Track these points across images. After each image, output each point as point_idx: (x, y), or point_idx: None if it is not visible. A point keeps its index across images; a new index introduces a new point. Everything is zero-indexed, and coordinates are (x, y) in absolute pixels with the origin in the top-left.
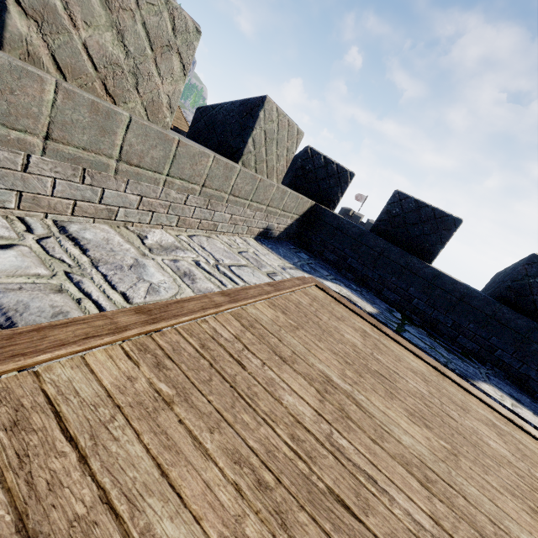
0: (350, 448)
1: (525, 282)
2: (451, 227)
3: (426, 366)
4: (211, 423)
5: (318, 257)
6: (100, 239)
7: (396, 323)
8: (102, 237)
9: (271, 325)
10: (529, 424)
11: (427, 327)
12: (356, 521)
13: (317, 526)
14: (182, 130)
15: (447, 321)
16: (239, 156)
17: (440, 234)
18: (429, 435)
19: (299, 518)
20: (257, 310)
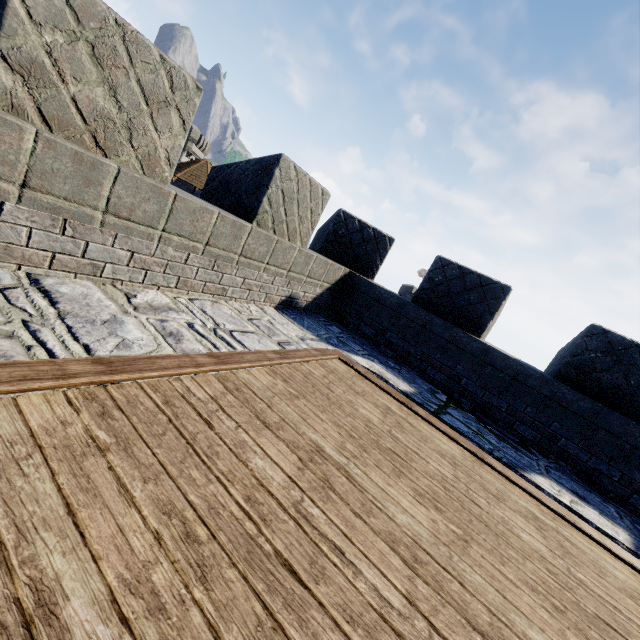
0: (322, 518)
1: (586, 357)
2: (500, 295)
3: (462, 450)
4: (148, 474)
5: (353, 332)
6: (77, 293)
7: (436, 404)
8: (80, 292)
9: (263, 391)
10: (590, 525)
11: (479, 412)
12: (300, 587)
13: (246, 585)
14: None
15: (501, 405)
16: (254, 216)
17: (488, 303)
18: (438, 517)
19: (226, 574)
20: (251, 375)
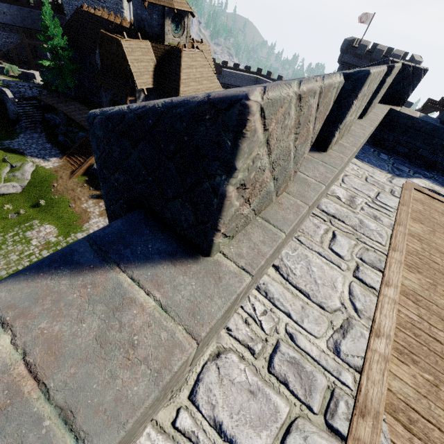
0: None
1: None
2: None
3: None
4: None
5: (389, 151)
6: (336, 210)
7: None
8: (334, 209)
9: (425, 235)
10: None
11: None
12: None
13: None
14: (184, 10)
15: None
16: (364, 114)
17: None
18: None
19: None
20: (413, 227)
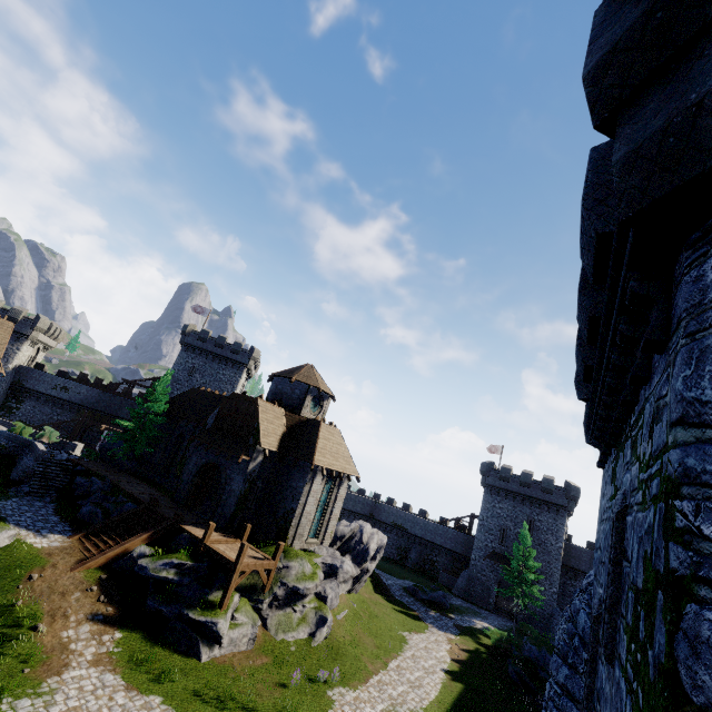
0: None
1: None
2: None
3: None
4: None
5: None
6: None
7: None
8: None
9: None
10: None
11: None
12: None
13: None
14: (327, 393)
15: None
16: None
17: None
18: None
19: None
20: None
